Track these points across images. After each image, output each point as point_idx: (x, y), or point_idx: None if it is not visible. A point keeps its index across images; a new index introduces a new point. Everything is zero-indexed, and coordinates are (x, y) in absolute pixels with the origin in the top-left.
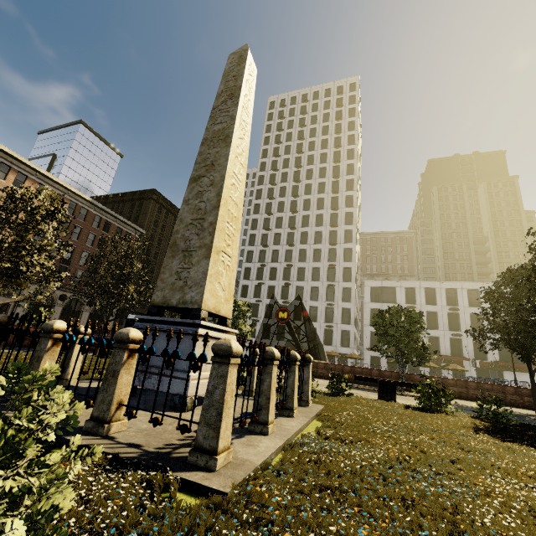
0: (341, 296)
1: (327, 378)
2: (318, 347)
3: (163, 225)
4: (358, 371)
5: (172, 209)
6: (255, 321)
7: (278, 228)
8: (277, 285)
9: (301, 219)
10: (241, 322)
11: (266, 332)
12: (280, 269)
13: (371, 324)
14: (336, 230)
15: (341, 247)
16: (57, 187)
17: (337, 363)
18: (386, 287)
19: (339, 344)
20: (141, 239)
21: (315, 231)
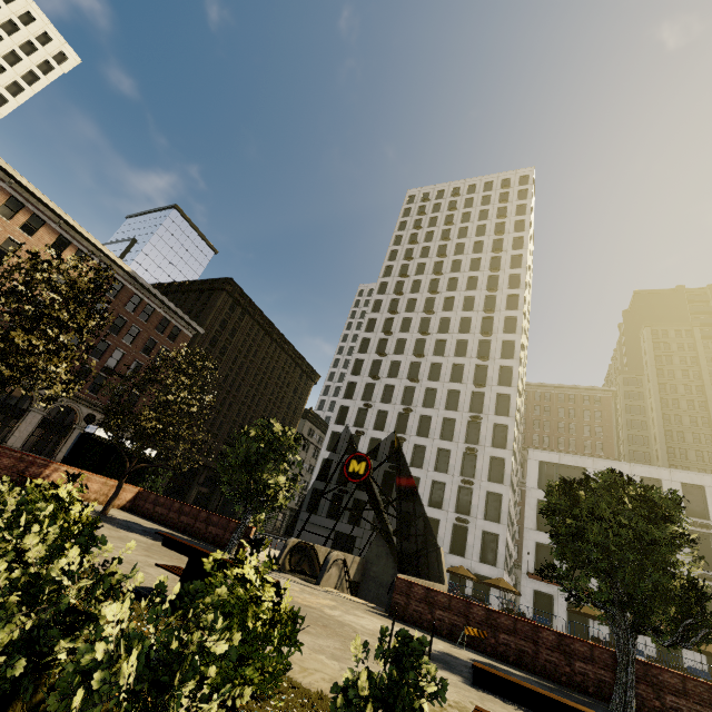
0: (486, 471)
1: (427, 629)
2: (431, 553)
3: (234, 329)
4: (503, 624)
5: (252, 310)
6: (341, 491)
7: (398, 354)
8: (385, 438)
9: (433, 345)
10: (271, 465)
11: (357, 513)
12: (392, 414)
13: (538, 529)
14: (486, 365)
15: (492, 391)
16: (86, 245)
17: (470, 591)
18: (567, 466)
19: (477, 557)
20: (195, 340)
21: (453, 363)
